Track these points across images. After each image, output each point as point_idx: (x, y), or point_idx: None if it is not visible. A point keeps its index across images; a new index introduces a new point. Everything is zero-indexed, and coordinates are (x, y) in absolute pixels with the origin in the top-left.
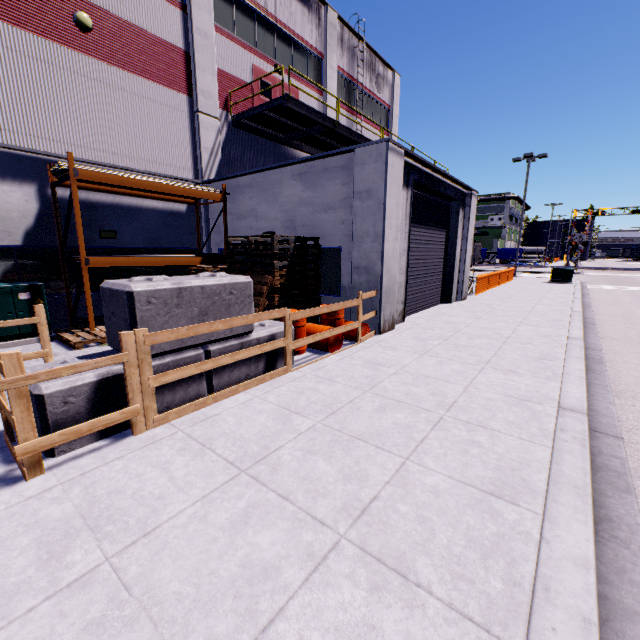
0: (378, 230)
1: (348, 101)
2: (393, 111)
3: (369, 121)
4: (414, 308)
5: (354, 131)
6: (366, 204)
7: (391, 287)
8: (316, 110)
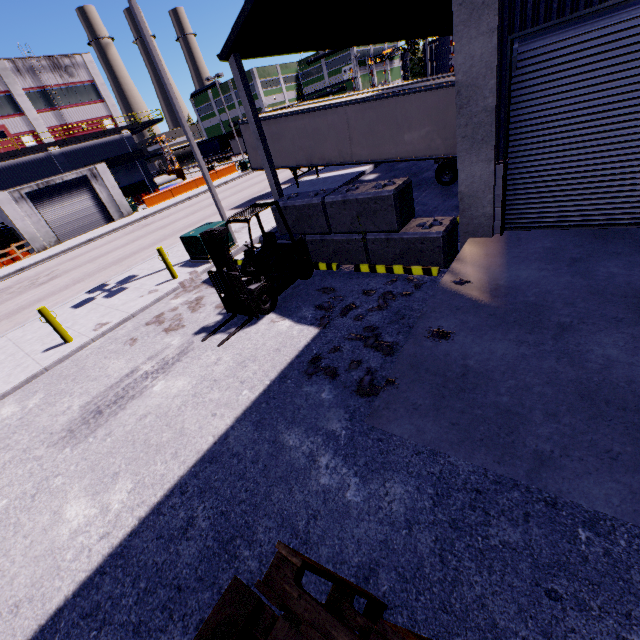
0: (12, 222)
1: (50, 103)
2: (97, 83)
3: (77, 104)
4: (78, 234)
5: (36, 146)
6: (4, 214)
7: (34, 237)
8: (0, 154)
